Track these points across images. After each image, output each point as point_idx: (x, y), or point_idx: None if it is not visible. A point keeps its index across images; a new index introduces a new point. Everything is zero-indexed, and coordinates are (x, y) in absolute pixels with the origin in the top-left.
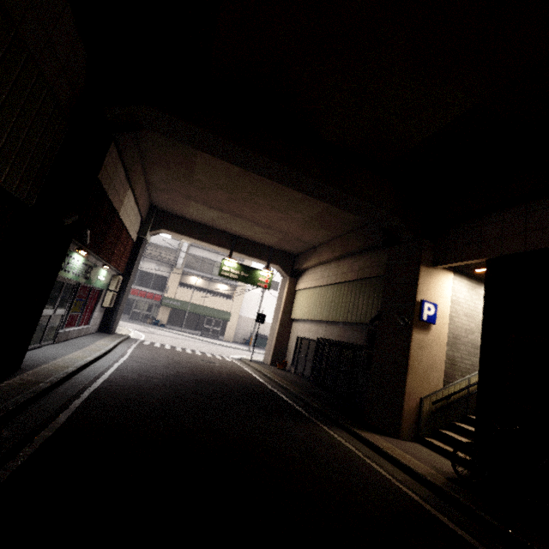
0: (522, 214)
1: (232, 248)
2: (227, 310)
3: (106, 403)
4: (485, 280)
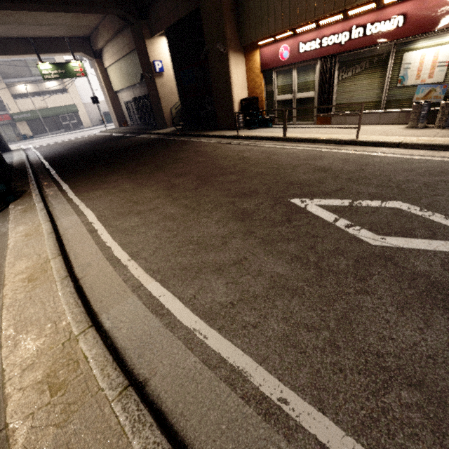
0: (165, 1)
1: (36, 51)
2: (70, 103)
3: (52, 158)
4: (167, 43)
